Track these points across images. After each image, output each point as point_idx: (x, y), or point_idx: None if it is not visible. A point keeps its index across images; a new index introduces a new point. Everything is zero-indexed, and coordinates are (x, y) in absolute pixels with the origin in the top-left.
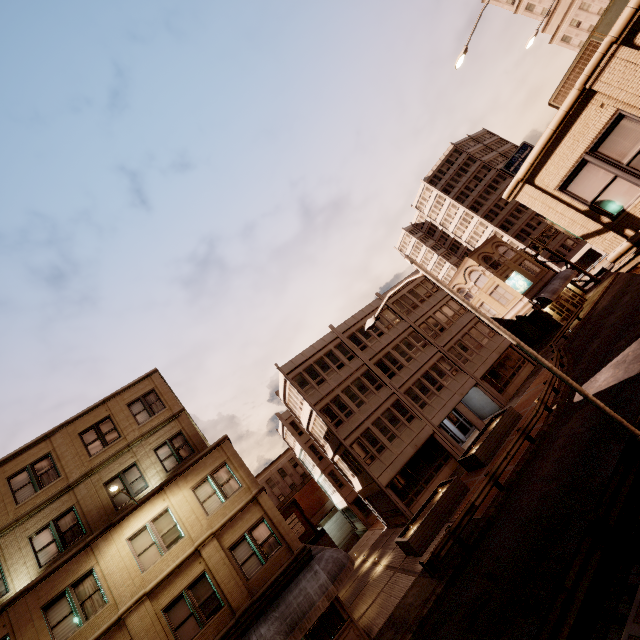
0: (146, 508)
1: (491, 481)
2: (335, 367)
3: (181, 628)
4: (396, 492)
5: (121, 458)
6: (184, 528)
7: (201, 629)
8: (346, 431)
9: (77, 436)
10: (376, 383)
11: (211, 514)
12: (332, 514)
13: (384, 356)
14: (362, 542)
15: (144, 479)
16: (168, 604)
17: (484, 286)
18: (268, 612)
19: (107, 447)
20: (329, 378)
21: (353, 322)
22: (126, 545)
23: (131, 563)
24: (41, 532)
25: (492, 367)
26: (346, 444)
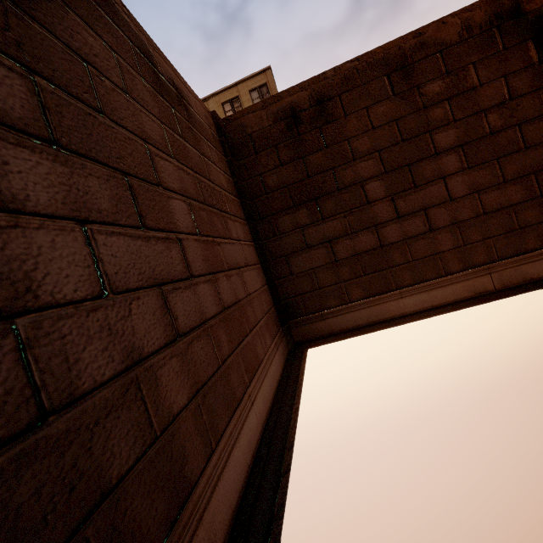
0: None
1: None
2: None
3: None
4: None
5: None
6: None
7: None
8: None
9: (220, 105)
10: None
11: None
12: None
13: None
14: None
15: None
16: None
17: None
18: None
19: None
20: None
21: None
22: None
23: None
24: None
25: None
26: None
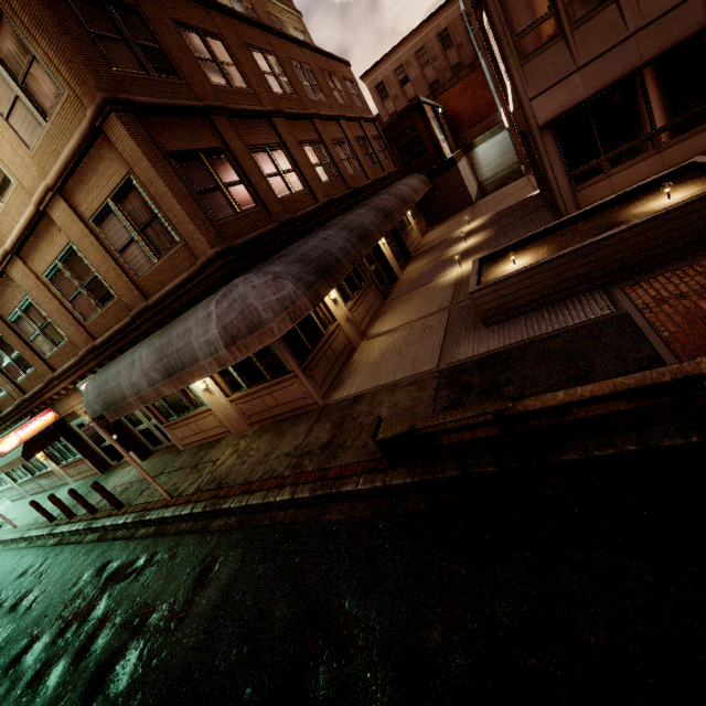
0: None
1: None
2: None
3: (75, 302)
4: (565, 145)
5: None
6: (5, 166)
7: (99, 311)
8: None
9: None
10: None
11: (33, 148)
12: (498, 131)
13: None
14: (501, 195)
15: None
16: (47, 271)
17: None
18: (161, 330)
19: None
20: None
21: None
22: None
23: None
24: None
25: None
26: None
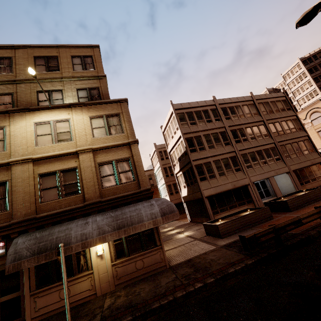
0: (55, 112)
1: (320, 213)
2: (205, 120)
3: (46, 191)
4: (210, 203)
5: (54, 83)
6: (74, 136)
7: (59, 198)
8: (196, 157)
9: (32, 57)
10: (226, 141)
11: (96, 138)
12: None
13: (238, 129)
14: (170, 224)
15: (63, 101)
16: (44, 173)
17: (317, 125)
18: (107, 211)
19: (48, 72)
20: (199, 124)
21: (228, 101)
22: (32, 125)
23: (31, 137)
24: None
25: (303, 168)
26: (193, 163)
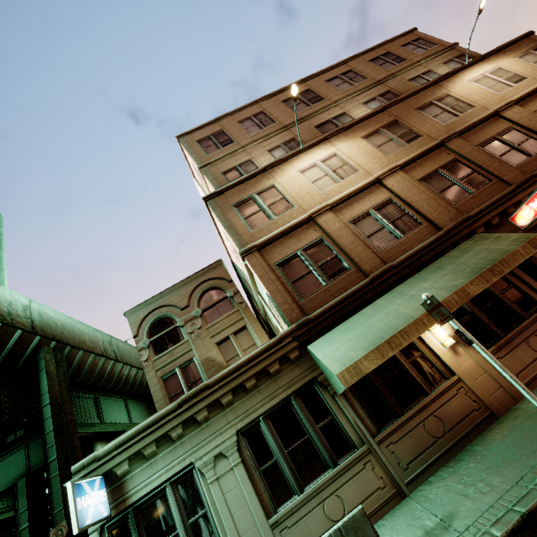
0: (475, 68)
1: None
2: None
3: None
4: None
5: (414, 69)
6: (524, 75)
7: None
8: None
9: (367, 62)
10: None
11: None
12: None
13: None
14: None
15: None
16: None
17: None
18: None
19: (397, 65)
20: None
21: None
22: (470, 84)
23: (482, 91)
24: (370, 102)
25: None
26: None
